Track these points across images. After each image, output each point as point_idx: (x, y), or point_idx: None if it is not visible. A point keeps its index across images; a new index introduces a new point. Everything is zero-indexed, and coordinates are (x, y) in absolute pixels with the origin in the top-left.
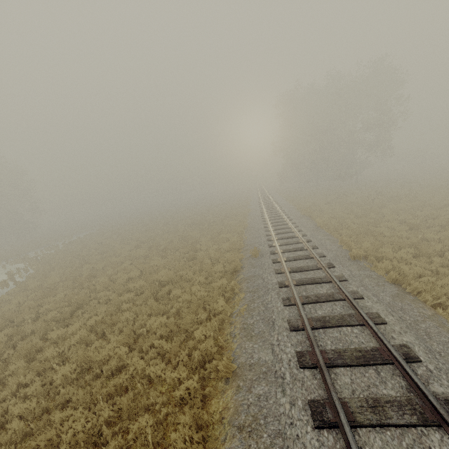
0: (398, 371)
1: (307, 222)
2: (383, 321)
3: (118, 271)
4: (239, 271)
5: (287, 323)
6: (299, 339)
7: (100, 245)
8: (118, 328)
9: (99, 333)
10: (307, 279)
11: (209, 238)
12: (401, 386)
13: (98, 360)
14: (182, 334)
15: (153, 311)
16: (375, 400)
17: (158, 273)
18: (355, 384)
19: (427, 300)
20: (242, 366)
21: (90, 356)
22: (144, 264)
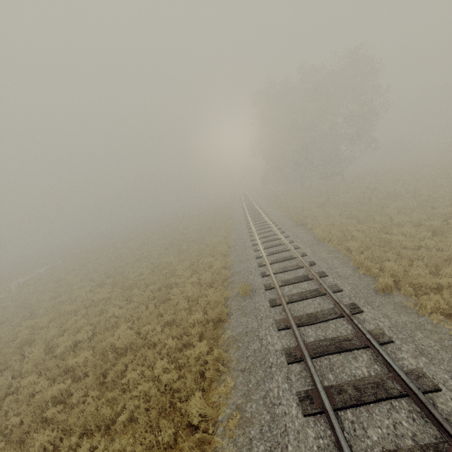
0: None
1: (302, 233)
2: None
3: (65, 328)
4: (225, 320)
5: None
6: None
7: (59, 284)
8: None
9: None
10: (329, 342)
11: (187, 265)
12: None
13: None
14: None
15: (89, 423)
16: None
17: (115, 331)
18: None
19: None
20: None
21: None
22: (98, 317)
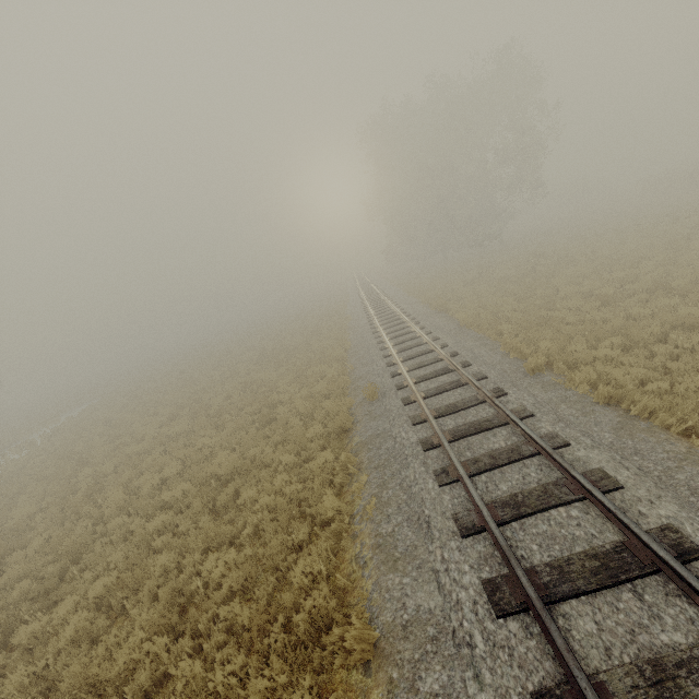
0: (673, 586)
1: (443, 321)
2: (616, 484)
3: (142, 469)
4: (351, 429)
5: (454, 521)
6: (481, 551)
7: (109, 426)
8: (148, 593)
9: (114, 609)
10: (468, 426)
11: (292, 379)
12: (691, 620)
13: (113, 678)
14: (270, 577)
15: (210, 540)
16: (656, 666)
17: (212, 461)
18: (607, 634)
19: (669, 424)
20: (389, 632)
21: (94, 674)
22: (185, 450)
